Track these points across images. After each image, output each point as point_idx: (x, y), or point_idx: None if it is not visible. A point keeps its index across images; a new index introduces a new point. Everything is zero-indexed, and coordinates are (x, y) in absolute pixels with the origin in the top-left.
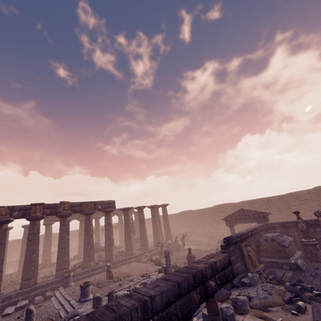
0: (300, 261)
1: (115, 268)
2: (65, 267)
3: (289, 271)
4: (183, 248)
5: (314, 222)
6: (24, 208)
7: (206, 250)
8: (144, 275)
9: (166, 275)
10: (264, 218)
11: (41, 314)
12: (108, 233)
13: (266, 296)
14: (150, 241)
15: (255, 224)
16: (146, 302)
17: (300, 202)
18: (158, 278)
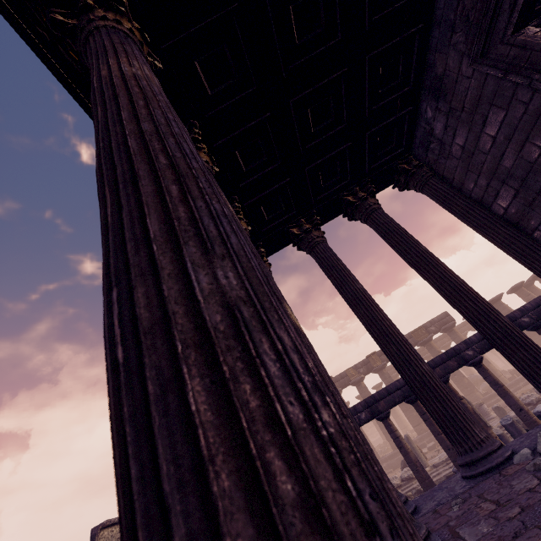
0: None
1: (517, 391)
2: None
3: None
4: None
5: None
6: (364, 363)
7: None
8: None
9: None
10: None
11: None
12: None
13: None
14: None
15: None
16: (465, 340)
17: None
18: None
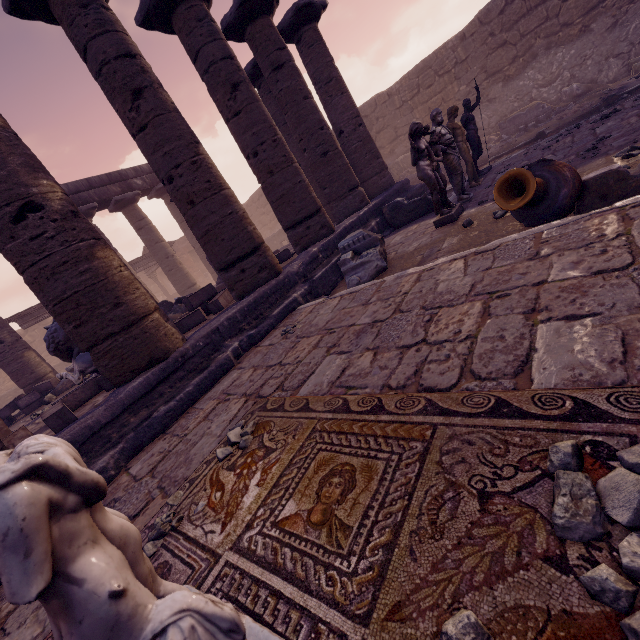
0: None
1: (212, 390)
2: None
3: None
4: (476, 168)
5: None
6: None
7: None
8: None
9: None
10: None
11: None
12: None
13: None
14: None
15: None
16: None
17: None
18: None
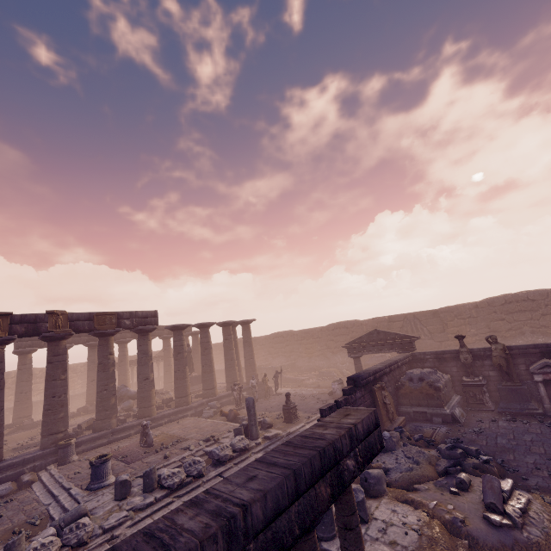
0: (459, 411)
1: (156, 428)
2: (60, 429)
3: (441, 425)
4: (275, 392)
5: (483, 352)
6: None
7: (314, 395)
8: (210, 439)
9: (266, 453)
10: (408, 346)
11: (12, 516)
12: (144, 370)
13: (411, 466)
14: (218, 380)
15: (390, 354)
16: (235, 518)
17: (461, 321)
18: (235, 444)
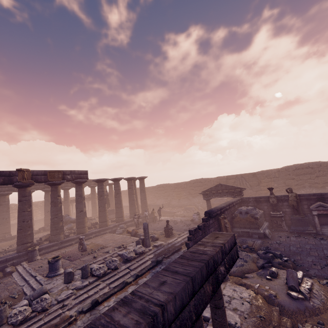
0: (267, 231)
1: (88, 240)
2: (28, 241)
3: (258, 239)
4: (159, 219)
5: (283, 197)
6: None
7: (182, 221)
8: (121, 247)
9: (169, 264)
10: (239, 193)
11: (0, 293)
12: (80, 206)
13: (242, 263)
14: (124, 212)
15: (227, 198)
16: (156, 315)
17: (269, 179)
18: (136, 250)
